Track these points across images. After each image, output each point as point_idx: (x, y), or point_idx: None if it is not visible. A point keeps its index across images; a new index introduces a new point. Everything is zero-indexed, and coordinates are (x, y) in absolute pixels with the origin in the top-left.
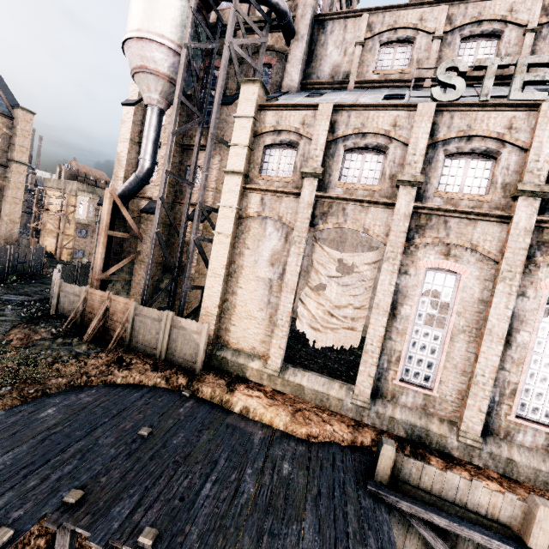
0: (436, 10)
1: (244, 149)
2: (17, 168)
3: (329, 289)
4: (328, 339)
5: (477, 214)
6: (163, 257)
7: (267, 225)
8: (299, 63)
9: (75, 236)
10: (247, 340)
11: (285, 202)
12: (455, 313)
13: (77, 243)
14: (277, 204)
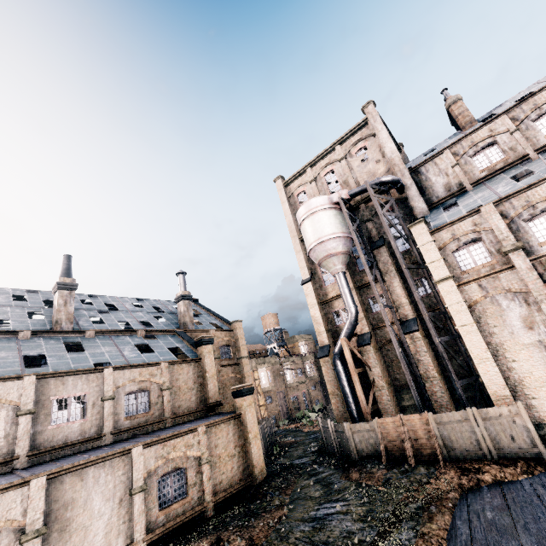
0: (498, 121)
1: (440, 262)
2: (244, 361)
3: None
4: None
5: None
6: (389, 377)
7: (498, 301)
8: (419, 197)
9: (266, 404)
10: None
11: (502, 278)
12: None
13: (269, 410)
14: (496, 282)
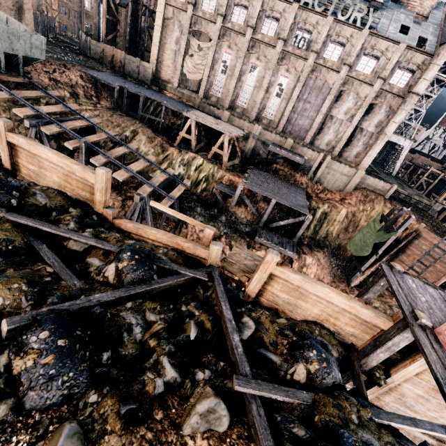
0: None
1: None
2: None
3: (195, 57)
4: (193, 77)
5: (238, 32)
6: (130, 36)
7: (175, 24)
8: None
9: (59, 12)
10: (167, 76)
11: (182, 14)
12: (229, 69)
13: (61, 18)
14: (179, 15)
